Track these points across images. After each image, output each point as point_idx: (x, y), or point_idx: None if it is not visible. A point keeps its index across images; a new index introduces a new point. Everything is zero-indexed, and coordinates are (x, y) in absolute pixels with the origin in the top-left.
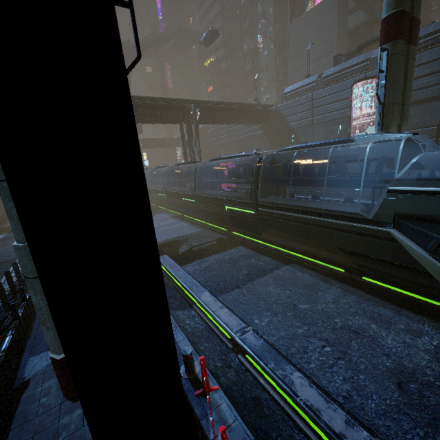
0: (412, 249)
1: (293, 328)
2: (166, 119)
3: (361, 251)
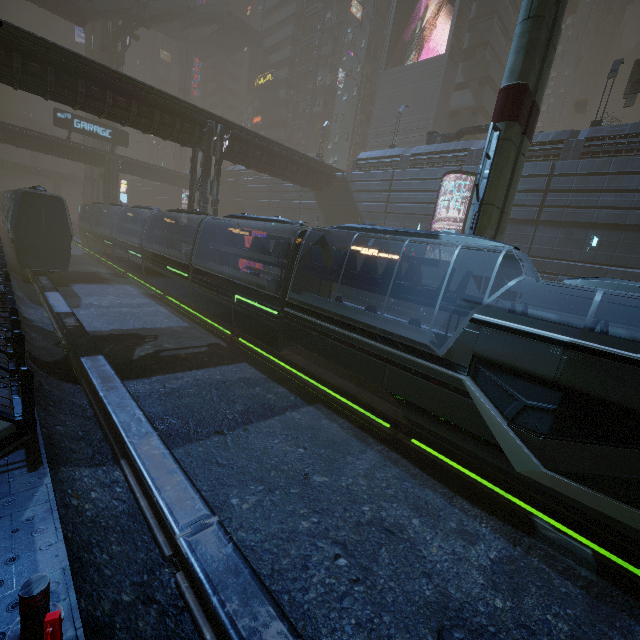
0: (486, 410)
1: (295, 519)
2: (169, 133)
3: (419, 401)
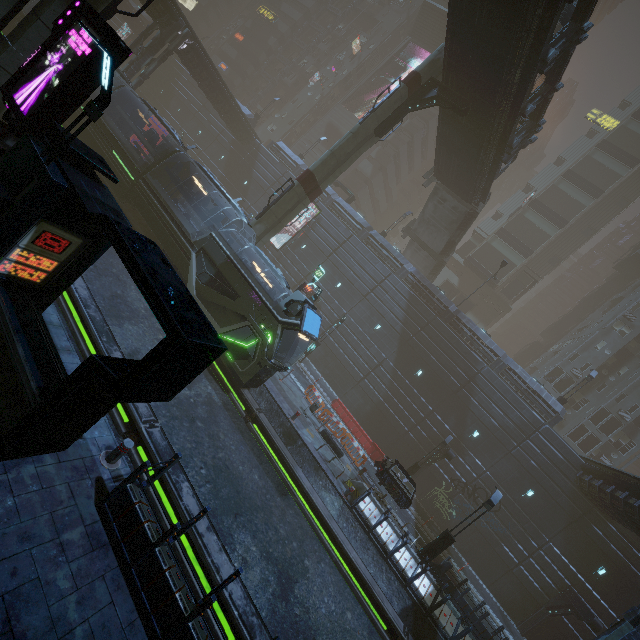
0: (192, 267)
1: None
2: None
3: (172, 257)
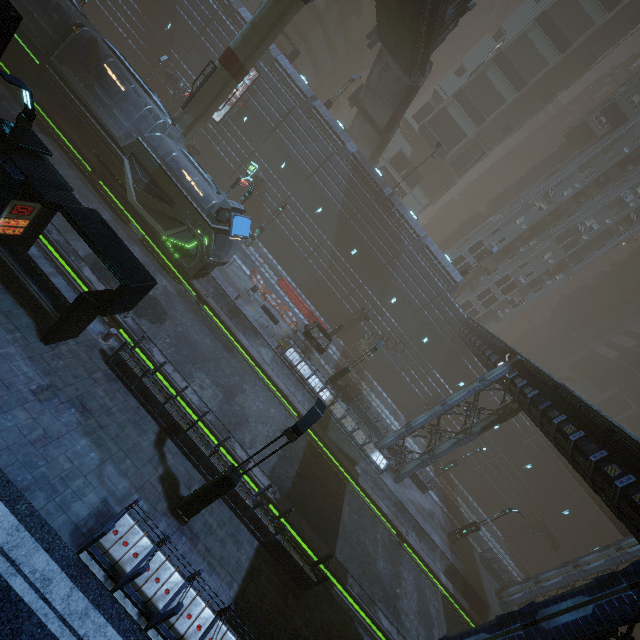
0: (127, 174)
1: None
2: None
3: (106, 161)
